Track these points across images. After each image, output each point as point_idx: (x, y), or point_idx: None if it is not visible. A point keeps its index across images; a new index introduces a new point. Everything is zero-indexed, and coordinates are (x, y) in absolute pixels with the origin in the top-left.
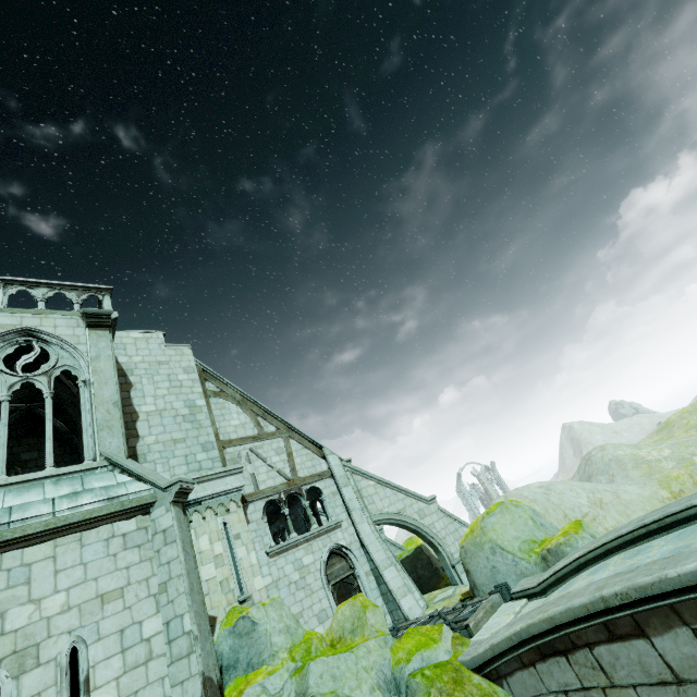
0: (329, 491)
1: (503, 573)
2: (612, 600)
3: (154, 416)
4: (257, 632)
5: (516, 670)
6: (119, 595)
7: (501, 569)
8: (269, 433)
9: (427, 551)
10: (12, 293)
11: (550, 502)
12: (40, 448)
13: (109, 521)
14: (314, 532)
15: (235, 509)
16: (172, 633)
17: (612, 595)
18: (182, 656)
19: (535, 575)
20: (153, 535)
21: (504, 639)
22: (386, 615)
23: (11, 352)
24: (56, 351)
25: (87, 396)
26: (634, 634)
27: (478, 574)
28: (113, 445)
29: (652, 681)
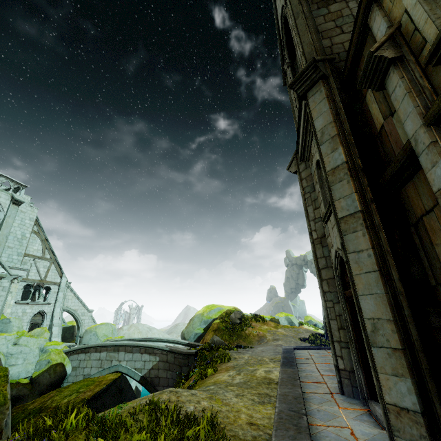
0: (54, 290)
1: (92, 341)
2: (100, 344)
3: None
4: (10, 324)
5: (74, 354)
6: None
7: (92, 340)
8: (46, 258)
9: (75, 328)
10: None
11: (147, 335)
12: None
13: None
14: (38, 302)
15: (16, 282)
16: None
17: (101, 344)
18: None
19: None
20: None
21: (76, 347)
22: None
23: None
24: None
25: None
26: (99, 351)
27: (85, 339)
28: None
29: (96, 359)
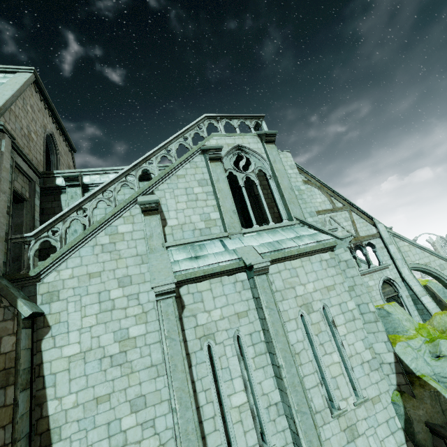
0: (379, 246)
1: None
2: None
3: None
4: (391, 317)
5: None
6: (333, 288)
7: None
8: (339, 208)
9: (431, 289)
10: (224, 124)
11: None
12: None
13: (318, 252)
14: (374, 268)
15: None
16: (362, 310)
17: None
18: (371, 321)
19: None
20: (338, 262)
21: None
22: (419, 321)
23: (235, 159)
24: (252, 158)
25: (274, 185)
26: None
27: None
28: (297, 213)
29: None
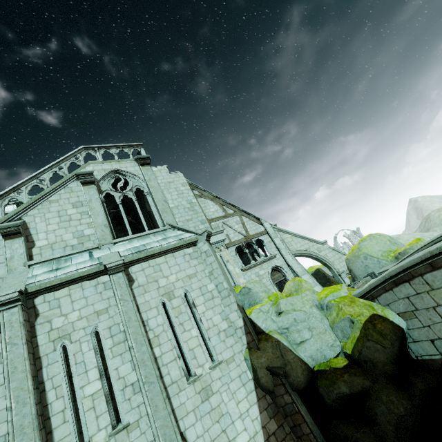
0: (267, 241)
1: (372, 268)
2: (435, 251)
3: (174, 209)
4: (252, 292)
5: (382, 293)
6: (195, 276)
7: (370, 266)
8: (230, 214)
9: (322, 271)
10: (102, 153)
11: None
12: (124, 231)
13: (182, 248)
14: (262, 260)
15: (224, 249)
16: (219, 289)
17: (435, 249)
18: (226, 296)
19: (391, 264)
20: (200, 254)
21: (376, 281)
22: None
23: (113, 182)
24: (130, 179)
25: (151, 199)
26: None
27: (357, 270)
28: (170, 219)
29: None
